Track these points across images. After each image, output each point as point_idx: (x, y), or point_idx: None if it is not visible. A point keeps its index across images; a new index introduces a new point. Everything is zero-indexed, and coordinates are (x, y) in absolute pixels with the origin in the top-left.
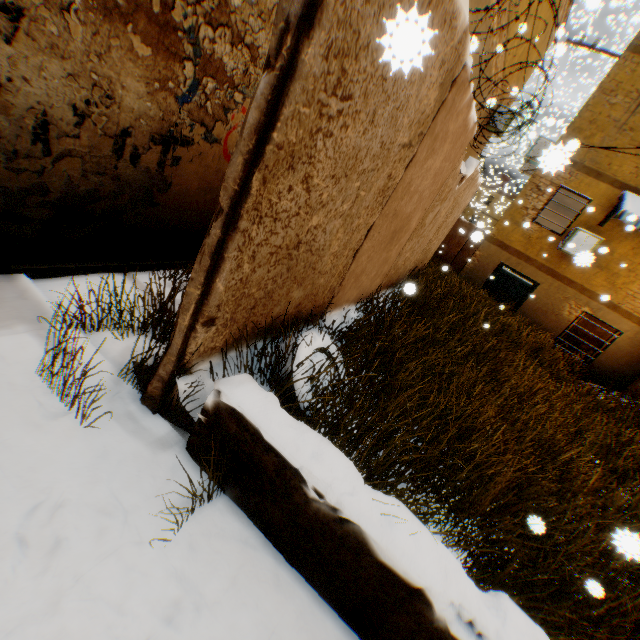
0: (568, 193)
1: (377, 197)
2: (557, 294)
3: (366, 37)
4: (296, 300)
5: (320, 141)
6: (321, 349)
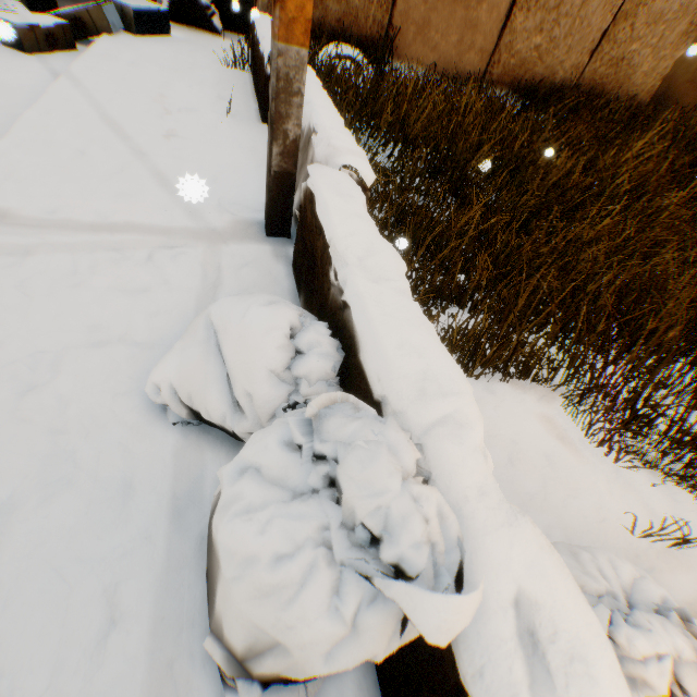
0: None
1: None
2: None
3: None
4: (334, 15)
5: None
6: (355, 63)
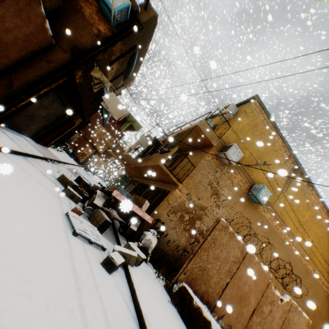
0: None
1: (227, 272)
2: None
3: (218, 238)
4: (202, 289)
5: (210, 249)
6: None
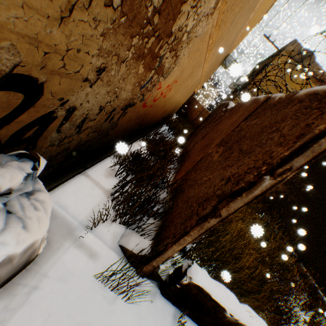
0: None
1: None
2: None
3: None
4: None
5: None
6: None
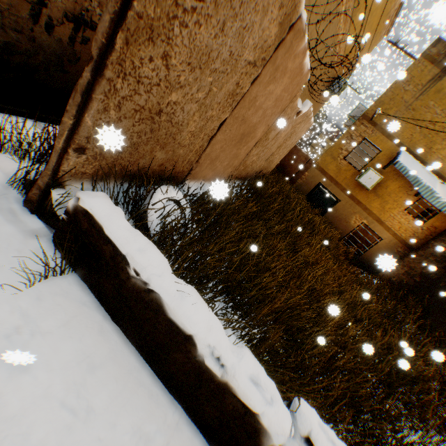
0: (370, 145)
1: (227, 98)
2: (350, 209)
3: None
4: (159, 160)
5: (177, 28)
6: (175, 201)
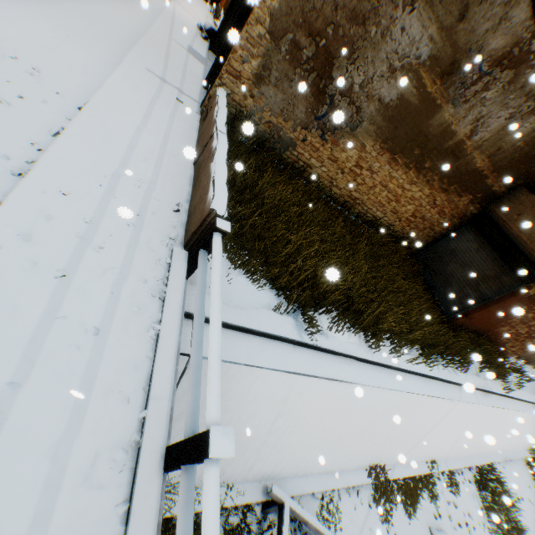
0: None
1: None
2: None
3: None
4: None
5: None
6: None
